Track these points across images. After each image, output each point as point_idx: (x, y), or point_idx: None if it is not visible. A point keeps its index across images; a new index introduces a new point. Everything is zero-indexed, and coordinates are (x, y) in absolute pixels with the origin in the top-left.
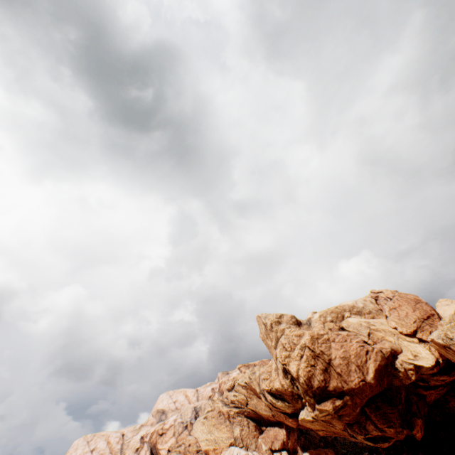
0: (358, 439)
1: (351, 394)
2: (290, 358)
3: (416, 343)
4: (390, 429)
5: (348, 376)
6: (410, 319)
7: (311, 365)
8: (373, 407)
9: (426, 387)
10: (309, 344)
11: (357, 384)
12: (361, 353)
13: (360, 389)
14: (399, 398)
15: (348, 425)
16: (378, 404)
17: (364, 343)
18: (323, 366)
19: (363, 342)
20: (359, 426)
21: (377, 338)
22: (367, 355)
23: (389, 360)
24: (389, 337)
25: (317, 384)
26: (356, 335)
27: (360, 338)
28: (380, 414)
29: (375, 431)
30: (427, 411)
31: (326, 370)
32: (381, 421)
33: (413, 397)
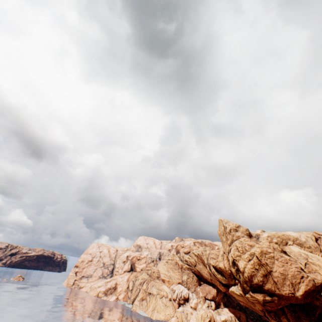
0: (270, 320)
1: (279, 297)
2: (240, 258)
3: None
4: None
5: (281, 286)
6: None
7: (255, 268)
8: (291, 309)
9: None
10: (258, 255)
11: (287, 294)
12: (297, 276)
13: (287, 297)
14: (314, 313)
15: (266, 310)
16: (295, 309)
17: (301, 269)
18: (264, 272)
19: (300, 269)
20: (275, 315)
21: (312, 269)
22: (302, 279)
23: (317, 288)
24: None
25: (256, 282)
26: (296, 262)
27: (299, 265)
28: (295, 315)
29: None
30: None
31: (266, 276)
32: (294, 320)
33: None
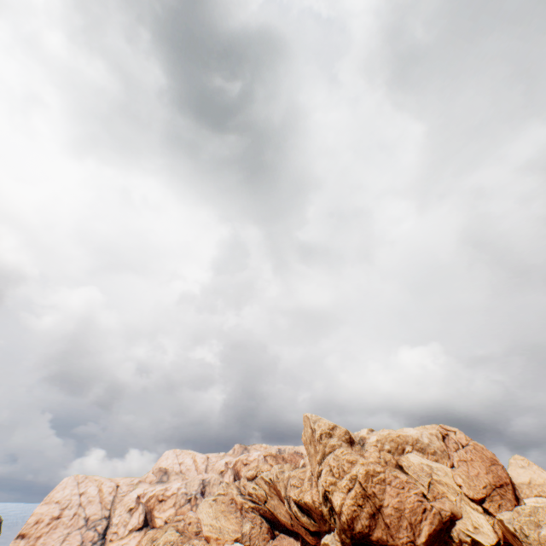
0: None
1: None
2: (336, 487)
3: (480, 513)
4: None
5: (396, 531)
6: (480, 482)
7: (358, 505)
8: None
9: None
10: (362, 480)
11: (405, 543)
12: (418, 510)
13: None
14: None
15: None
16: None
17: (423, 496)
18: (371, 510)
19: (422, 495)
20: None
21: (438, 492)
22: (424, 514)
23: (445, 525)
24: (452, 495)
25: (359, 528)
26: (416, 484)
27: (420, 489)
28: None
29: None
30: None
31: (374, 516)
32: None
33: None
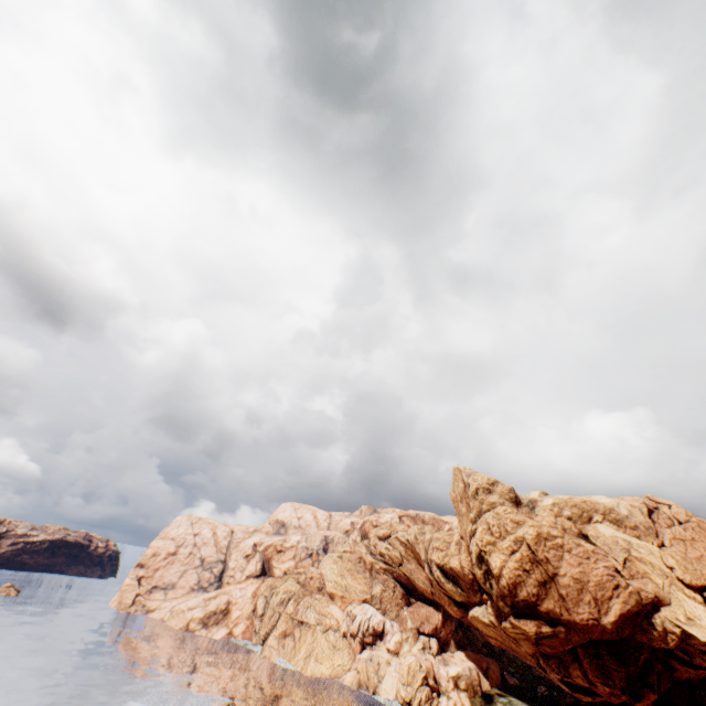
0: (549, 675)
1: (569, 627)
2: (494, 547)
3: (698, 603)
4: (605, 687)
5: (574, 605)
6: (703, 566)
7: (523, 569)
8: (591, 652)
9: (684, 661)
10: (531, 542)
11: (585, 620)
12: (607, 585)
13: (585, 627)
14: (635, 658)
15: (542, 654)
16: (600, 651)
17: (615, 571)
18: (541, 577)
19: (615, 570)
20: (558, 664)
21: (637, 571)
22: (616, 590)
23: (645, 609)
24: (657, 577)
25: (524, 596)
26: (607, 556)
27: (612, 562)
28: (598, 664)
29: (581, 679)
30: (667, 687)
31: (544, 585)
32: (596, 672)
33: (657, 664)
